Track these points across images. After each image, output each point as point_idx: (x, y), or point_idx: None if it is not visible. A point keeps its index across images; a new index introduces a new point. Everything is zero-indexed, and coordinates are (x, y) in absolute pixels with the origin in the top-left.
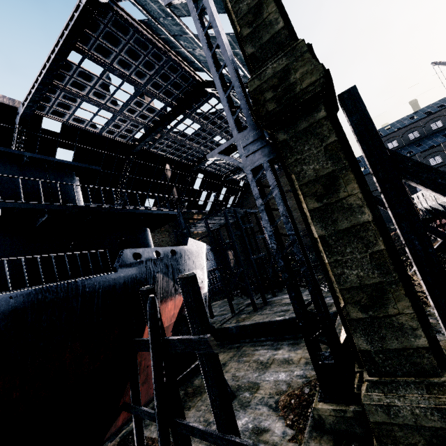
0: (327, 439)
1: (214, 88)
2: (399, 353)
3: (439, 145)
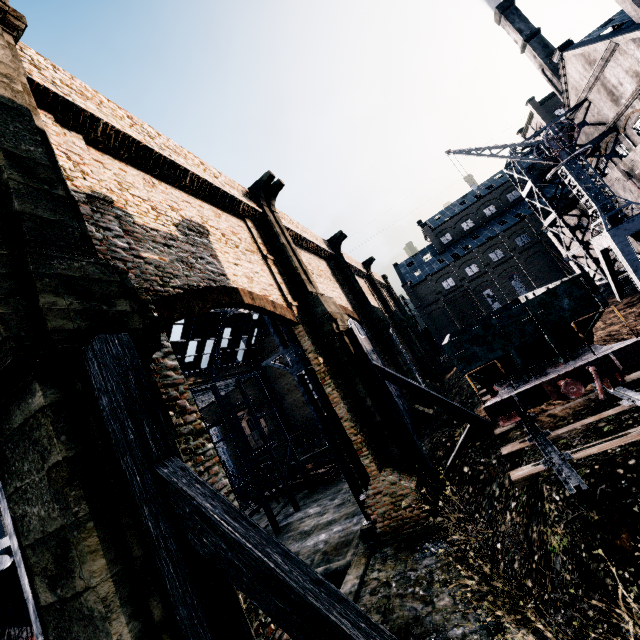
0: None
1: None
2: None
3: (496, 236)
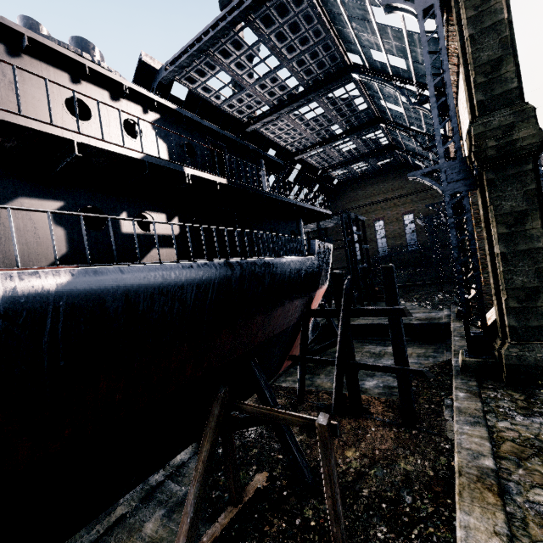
0: (470, 375)
1: (364, 75)
2: (536, 328)
3: None
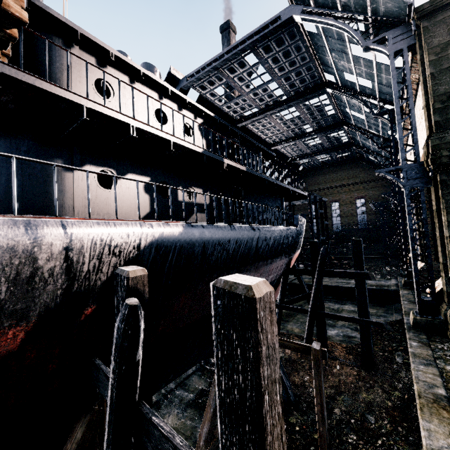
0: (420, 330)
1: (336, 90)
2: None
3: None
